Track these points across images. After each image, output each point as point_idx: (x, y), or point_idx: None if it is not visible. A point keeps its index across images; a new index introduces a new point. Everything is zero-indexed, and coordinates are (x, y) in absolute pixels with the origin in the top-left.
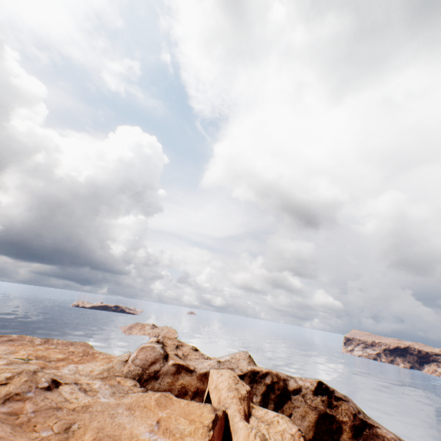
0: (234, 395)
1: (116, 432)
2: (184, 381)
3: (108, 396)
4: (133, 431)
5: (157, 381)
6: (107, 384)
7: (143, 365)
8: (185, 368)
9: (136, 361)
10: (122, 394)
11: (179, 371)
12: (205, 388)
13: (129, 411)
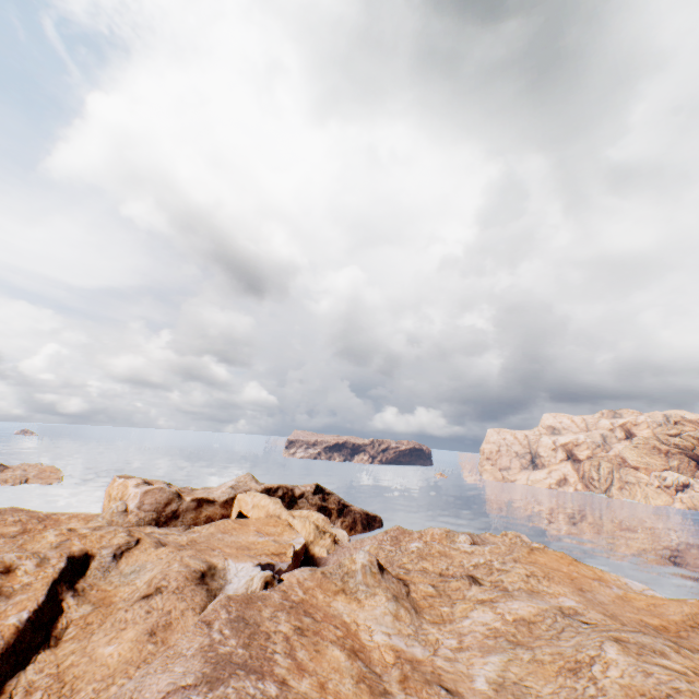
0: (281, 506)
1: (239, 544)
2: (208, 512)
3: (184, 535)
4: (248, 541)
5: (179, 520)
6: (164, 529)
7: (157, 509)
8: (206, 500)
9: (145, 507)
10: (184, 532)
11: (201, 505)
12: (230, 513)
13: (227, 534)
